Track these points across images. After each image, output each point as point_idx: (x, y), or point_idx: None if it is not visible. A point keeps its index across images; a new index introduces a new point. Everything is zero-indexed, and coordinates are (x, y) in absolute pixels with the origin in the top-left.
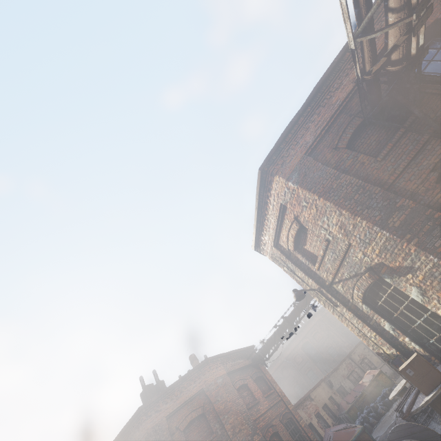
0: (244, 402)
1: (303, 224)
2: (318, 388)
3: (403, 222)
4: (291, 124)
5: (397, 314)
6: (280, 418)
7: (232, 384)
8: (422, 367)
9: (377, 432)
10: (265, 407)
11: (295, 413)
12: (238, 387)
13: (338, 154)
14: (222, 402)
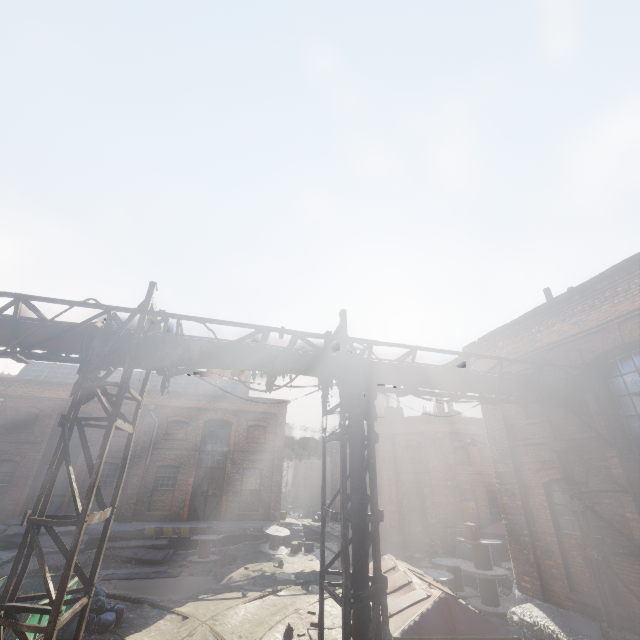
0: (456, 458)
1: None
2: None
3: (502, 472)
4: (495, 332)
5: None
6: (485, 485)
7: (450, 442)
8: (468, 530)
9: None
10: (475, 471)
11: None
12: (457, 446)
13: None
14: (433, 449)
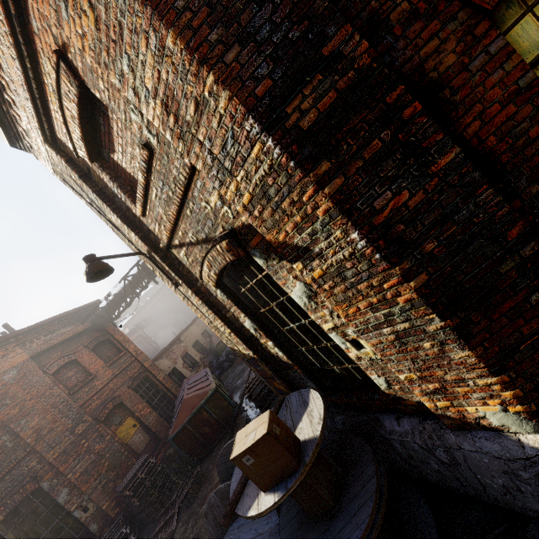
0: (68, 385)
1: (87, 83)
2: (191, 327)
3: (325, 116)
4: None
5: (266, 310)
6: (129, 384)
7: (42, 371)
8: (270, 452)
9: (239, 361)
10: (106, 379)
11: (153, 369)
12: (57, 369)
13: None
14: (14, 405)
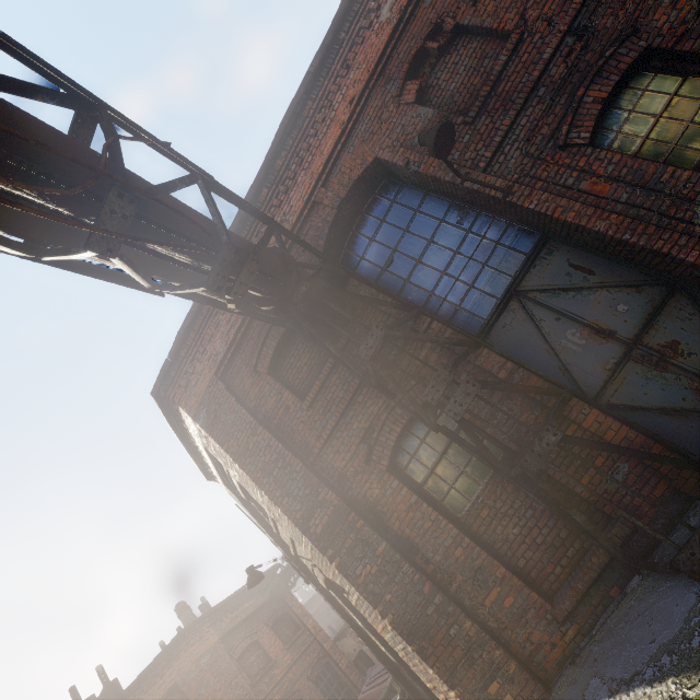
0: (250, 673)
1: None
2: None
3: (325, 527)
4: (190, 316)
5: None
6: (308, 674)
7: (229, 655)
8: None
9: None
10: (285, 666)
11: (334, 653)
12: (242, 652)
13: (259, 382)
14: (207, 696)
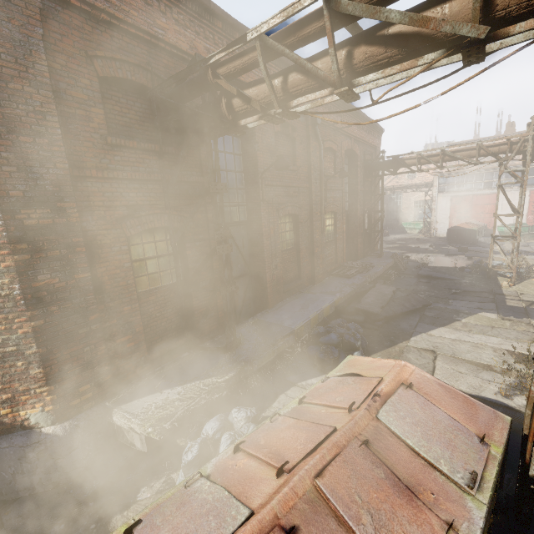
0: None
1: None
2: None
3: (40, 227)
4: None
5: None
6: None
7: None
8: None
9: None
10: None
11: None
12: None
13: (83, 67)
14: None
